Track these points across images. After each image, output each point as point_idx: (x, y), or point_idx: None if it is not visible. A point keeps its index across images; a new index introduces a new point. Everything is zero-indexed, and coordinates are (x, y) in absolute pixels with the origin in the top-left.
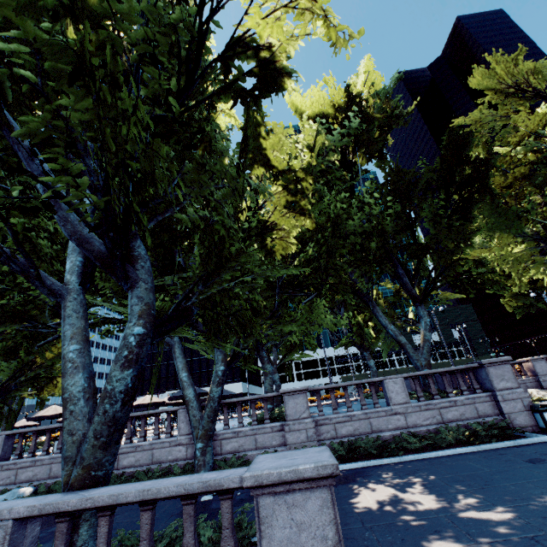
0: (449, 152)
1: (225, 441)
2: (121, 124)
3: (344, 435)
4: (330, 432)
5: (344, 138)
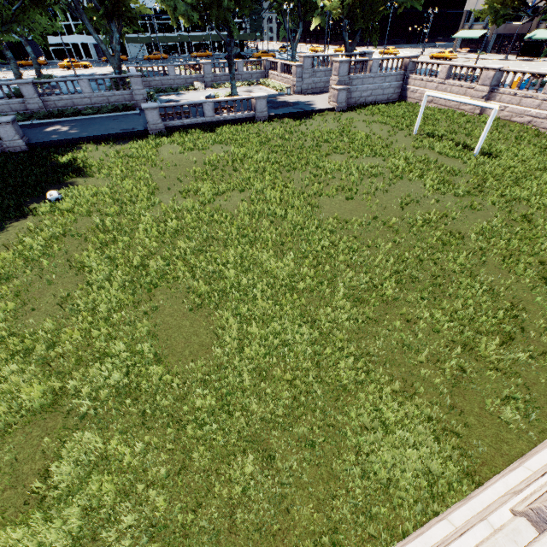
0: None
1: None
2: None
3: (60, 107)
4: (53, 105)
5: None
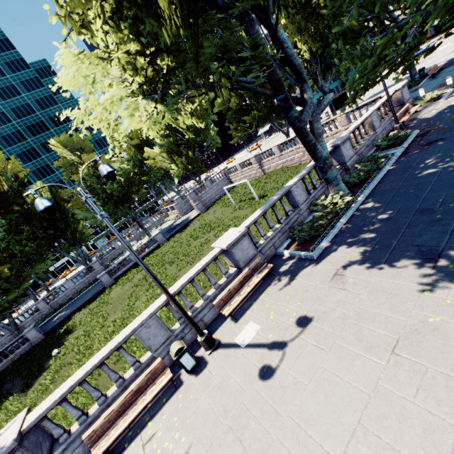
0: (54, 198)
1: (24, 326)
2: None
3: (60, 302)
4: (56, 304)
5: (2, 227)
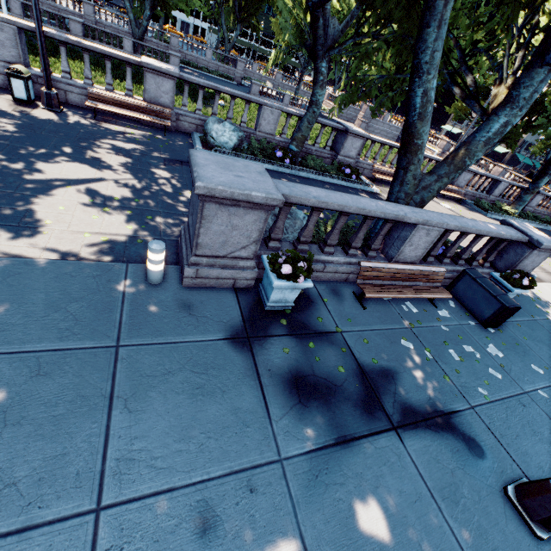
0: None
1: (147, 41)
2: (165, 0)
3: (188, 59)
4: (184, 56)
5: None
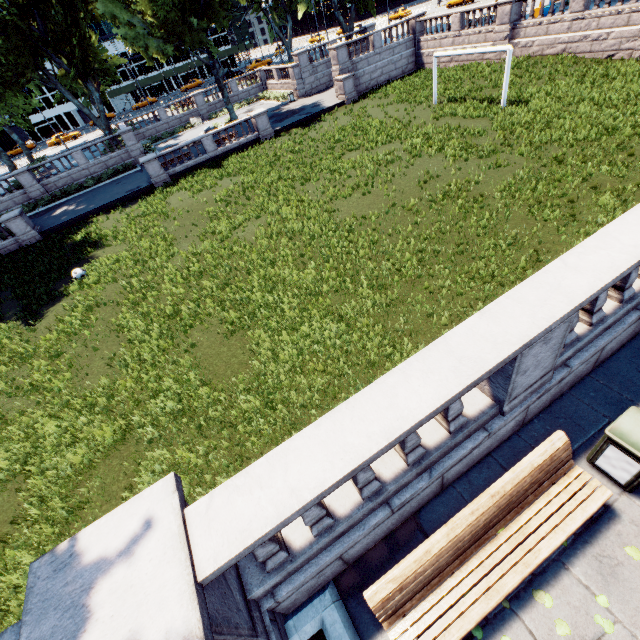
0: None
1: None
2: None
3: (61, 187)
4: (53, 187)
5: None
